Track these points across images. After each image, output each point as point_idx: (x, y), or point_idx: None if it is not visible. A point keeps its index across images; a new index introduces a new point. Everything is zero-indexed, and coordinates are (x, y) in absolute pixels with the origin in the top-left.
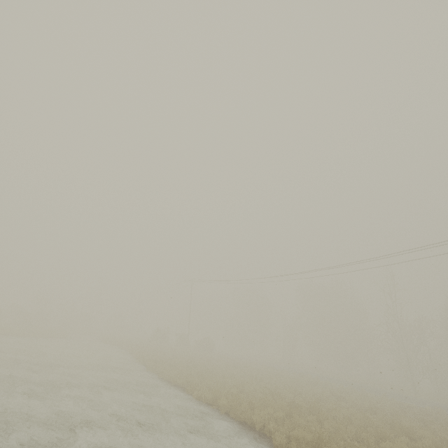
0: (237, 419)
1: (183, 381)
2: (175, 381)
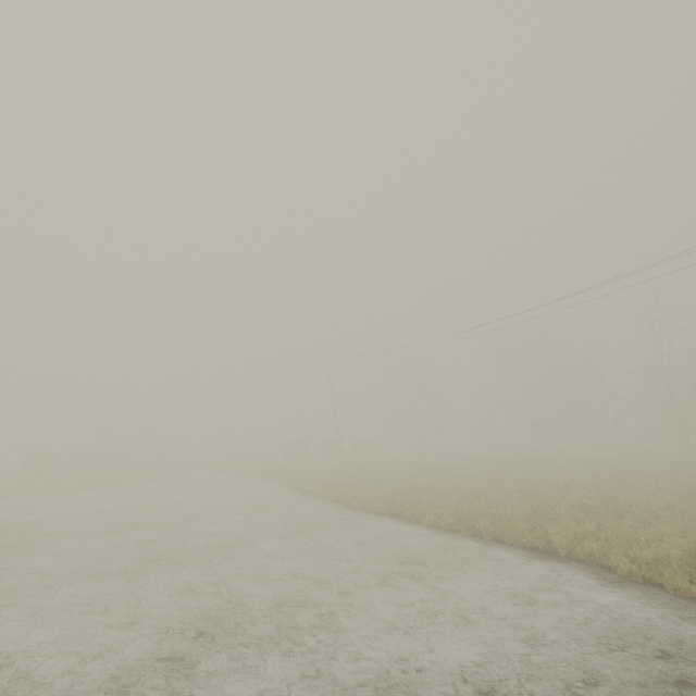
0: (517, 545)
1: (388, 505)
2: (374, 508)
